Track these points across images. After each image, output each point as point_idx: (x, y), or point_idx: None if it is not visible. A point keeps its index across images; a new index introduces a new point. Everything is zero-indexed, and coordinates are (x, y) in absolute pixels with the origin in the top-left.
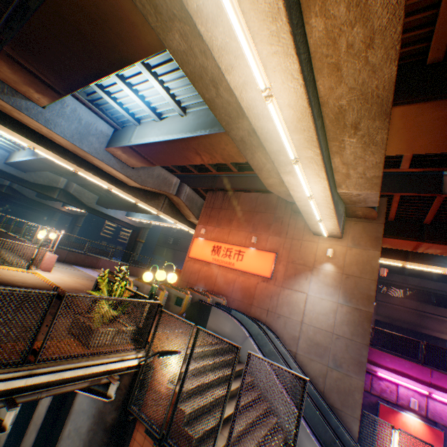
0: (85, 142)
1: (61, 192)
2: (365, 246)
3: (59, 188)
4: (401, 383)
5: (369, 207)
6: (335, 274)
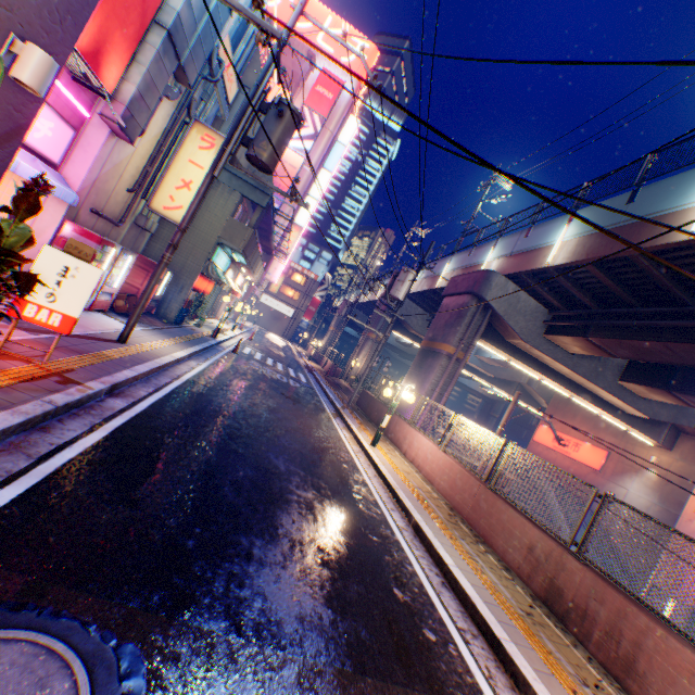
0: None
1: None
2: (689, 461)
3: None
4: None
5: (691, 427)
6: (655, 479)
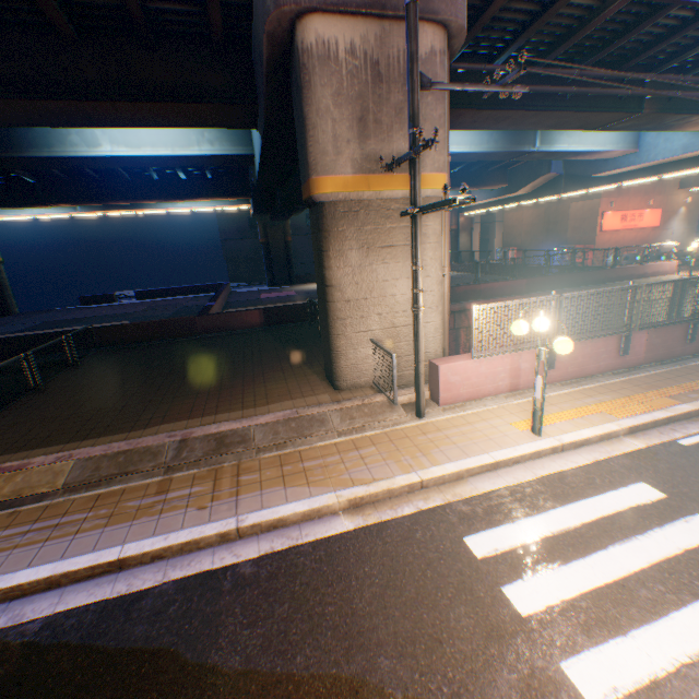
0: None
1: None
2: (696, 192)
3: None
4: None
5: None
6: (684, 213)
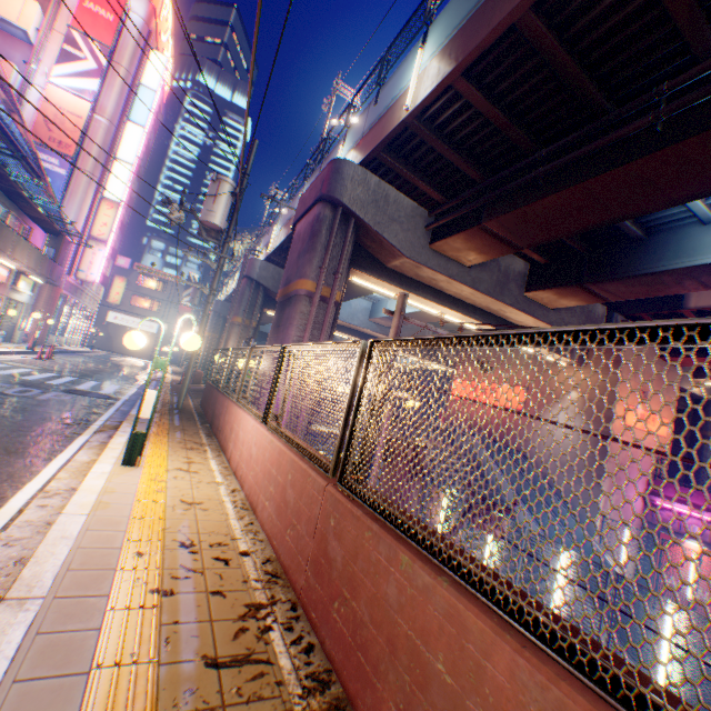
0: (355, 320)
1: None
2: (606, 371)
3: None
4: (682, 511)
5: None
6: (578, 401)
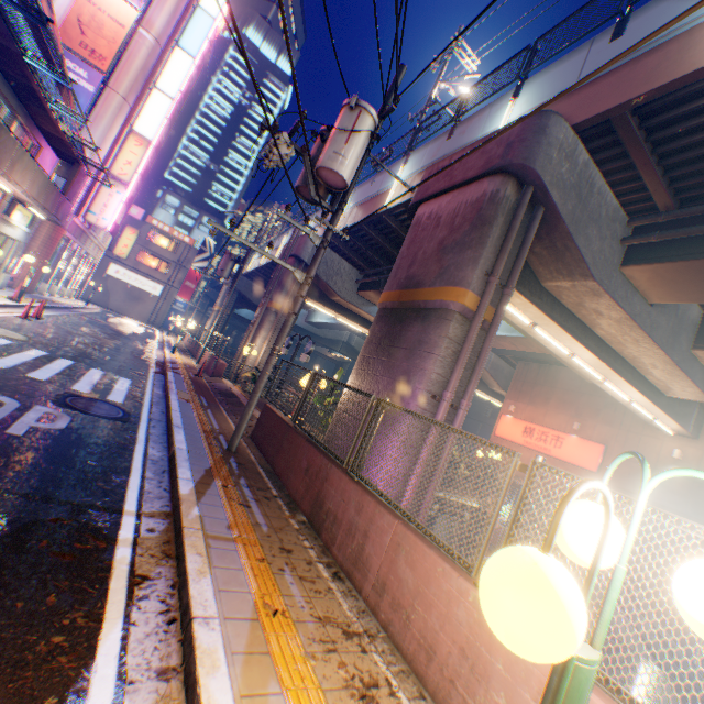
0: None
1: (342, 345)
2: None
3: (342, 341)
4: None
5: None
6: (683, 480)
